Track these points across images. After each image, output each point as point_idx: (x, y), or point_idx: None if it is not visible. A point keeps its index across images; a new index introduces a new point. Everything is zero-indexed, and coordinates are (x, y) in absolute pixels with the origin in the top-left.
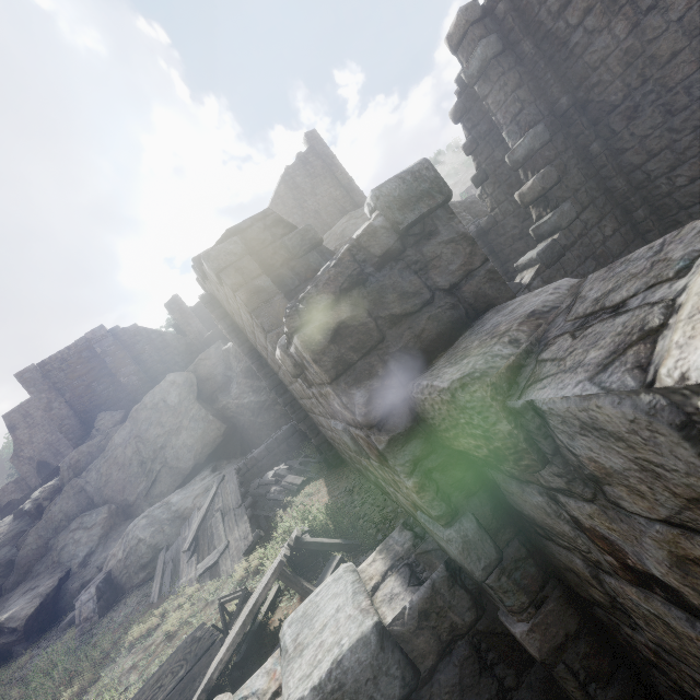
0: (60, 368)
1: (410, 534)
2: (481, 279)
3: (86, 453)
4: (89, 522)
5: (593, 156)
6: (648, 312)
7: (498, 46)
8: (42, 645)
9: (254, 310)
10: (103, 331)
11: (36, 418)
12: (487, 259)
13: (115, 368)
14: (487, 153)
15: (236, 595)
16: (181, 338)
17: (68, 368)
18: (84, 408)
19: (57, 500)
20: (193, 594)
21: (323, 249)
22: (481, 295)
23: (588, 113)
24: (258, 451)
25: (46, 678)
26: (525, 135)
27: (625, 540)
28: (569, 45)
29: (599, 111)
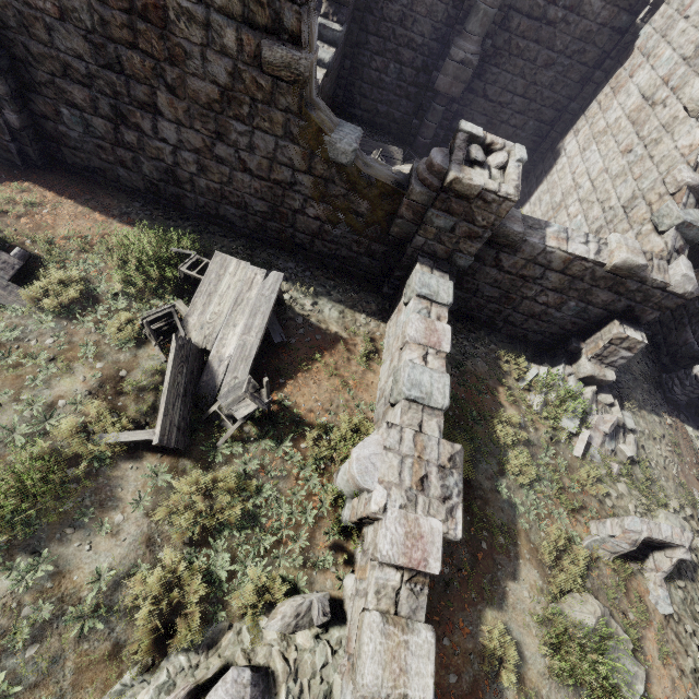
0: None
1: (428, 259)
2: None
3: None
4: None
5: None
6: (544, 234)
7: None
8: None
9: (303, 5)
10: None
11: None
12: None
13: None
14: None
15: (168, 312)
16: None
17: None
18: None
19: None
20: None
21: None
22: None
23: None
24: None
25: None
26: None
27: (506, 260)
28: None
29: None
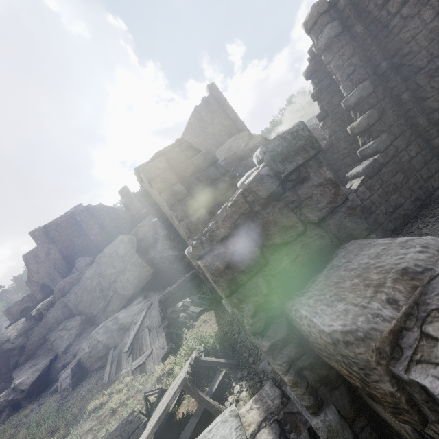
0: (55, 229)
1: (278, 391)
2: (343, 214)
3: (69, 282)
4: (69, 325)
5: (403, 102)
6: None
7: (339, 28)
8: (38, 402)
9: (172, 206)
10: (81, 207)
11: (41, 258)
12: (347, 198)
13: (87, 230)
14: (327, 99)
15: (155, 392)
16: (127, 212)
17: (60, 229)
18: (69, 254)
19: (51, 310)
20: (128, 383)
21: (218, 165)
22: (343, 227)
23: (401, 73)
24: (173, 287)
25: (37, 430)
26: (356, 88)
27: None
28: (389, 27)
29: (409, 71)
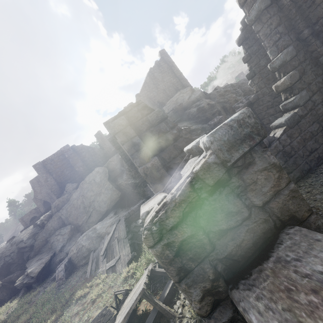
0: (51, 163)
1: None
2: (286, 197)
3: (62, 201)
4: (62, 232)
5: (321, 63)
6: None
7: (268, 2)
8: (43, 286)
9: (132, 155)
10: (68, 147)
11: (42, 182)
12: (290, 181)
13: (73, 163)
14: (256, 62)
15: (122, 292)
16: (101, 150)
17: (54, 163)
18: (61, 181)
19: (50, 221)
20: (104, 279)
21: (167, 121)
22: (286, 210)
23: (321, 38)
24: (135, 207)
25: (42, 310)
26: (281, 53)
27: None
28: None
29: None
